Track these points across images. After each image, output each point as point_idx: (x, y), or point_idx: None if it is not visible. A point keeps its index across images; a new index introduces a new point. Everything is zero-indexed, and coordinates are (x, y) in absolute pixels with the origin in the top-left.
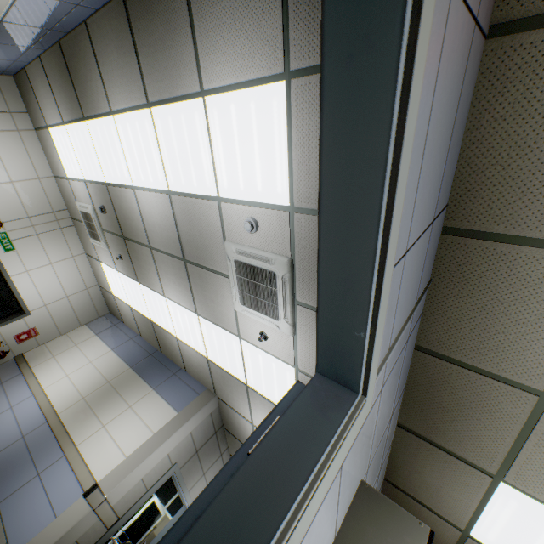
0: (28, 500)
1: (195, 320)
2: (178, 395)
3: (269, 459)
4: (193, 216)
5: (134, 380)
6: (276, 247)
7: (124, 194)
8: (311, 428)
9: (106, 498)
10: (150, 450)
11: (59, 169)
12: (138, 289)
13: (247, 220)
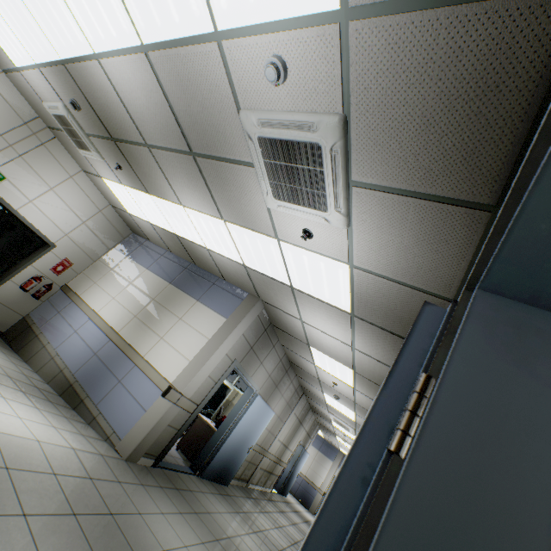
0: (118, 401)
1: (223, 228)
2: (223, 303)
3: (451, 476)
4: (187, 81)
5: (177, 295)
6: (319, 102)
7: (89, 72)
8: (515, 404)
9: (182, 394)
10: (209, 353)
11: (2, 57)
12: (151, 202)
13: (268, 62)
